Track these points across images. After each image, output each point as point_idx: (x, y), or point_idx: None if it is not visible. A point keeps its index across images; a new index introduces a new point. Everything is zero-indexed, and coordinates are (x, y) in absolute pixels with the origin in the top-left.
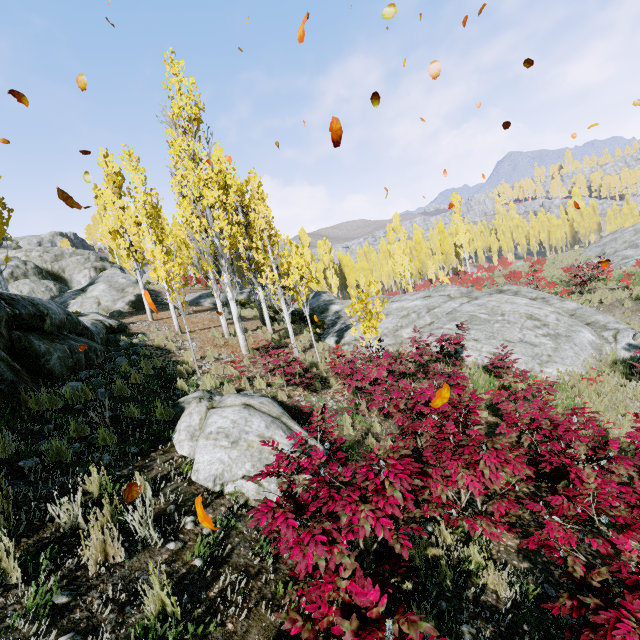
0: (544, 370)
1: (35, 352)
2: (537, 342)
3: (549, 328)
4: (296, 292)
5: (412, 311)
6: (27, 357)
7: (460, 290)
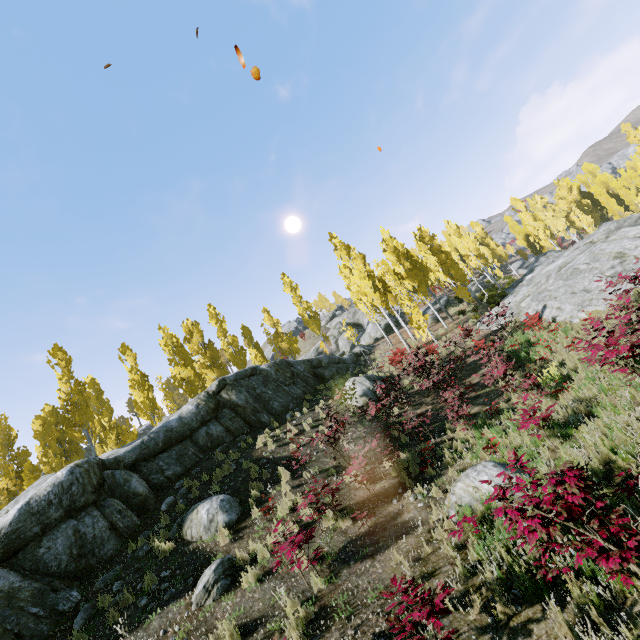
0: (577, 315)
1: (321, 374)
2: (593, 287)
3: (622, 265)
4: (459, 292)
5: (546, 275)
6: (320, 375)
7: (606, 229)
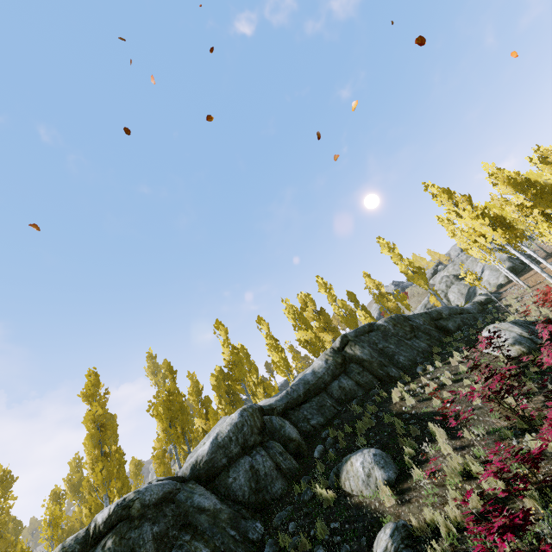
0: None
1: (443, 325)
2: None
3: None
4: None
5: None
6: (442, 328)
7: None
